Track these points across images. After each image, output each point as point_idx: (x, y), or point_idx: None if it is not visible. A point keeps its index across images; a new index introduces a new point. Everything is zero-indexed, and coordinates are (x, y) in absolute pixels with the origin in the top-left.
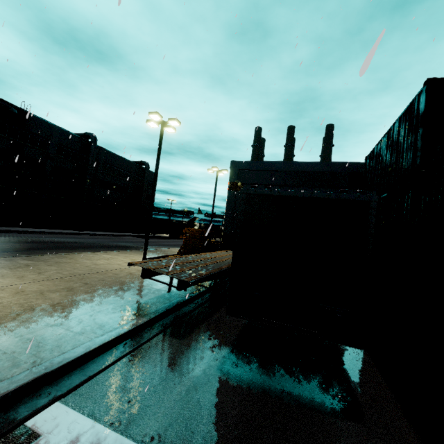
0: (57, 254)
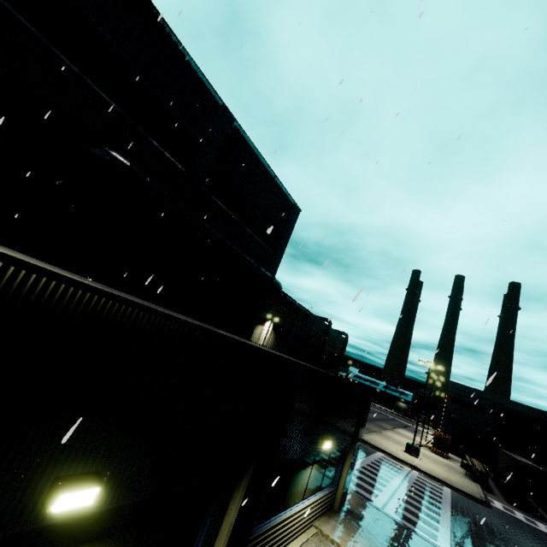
0: (382, 432)
